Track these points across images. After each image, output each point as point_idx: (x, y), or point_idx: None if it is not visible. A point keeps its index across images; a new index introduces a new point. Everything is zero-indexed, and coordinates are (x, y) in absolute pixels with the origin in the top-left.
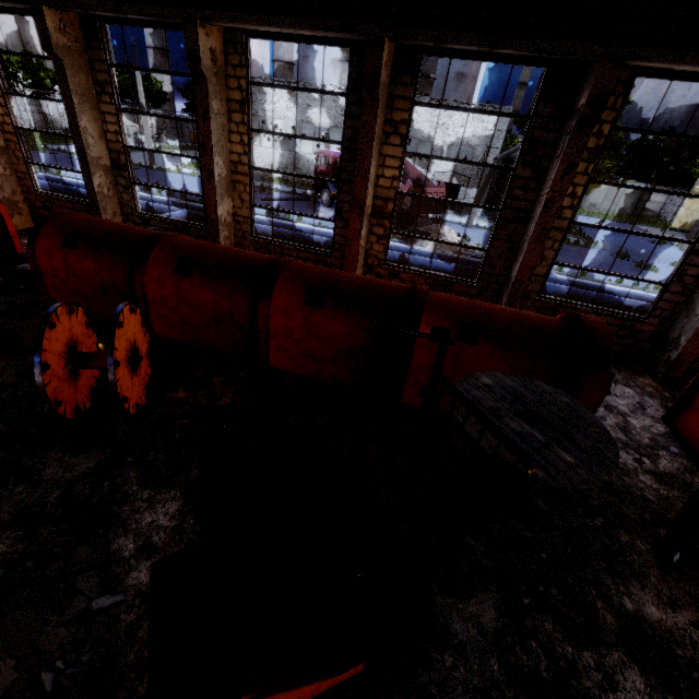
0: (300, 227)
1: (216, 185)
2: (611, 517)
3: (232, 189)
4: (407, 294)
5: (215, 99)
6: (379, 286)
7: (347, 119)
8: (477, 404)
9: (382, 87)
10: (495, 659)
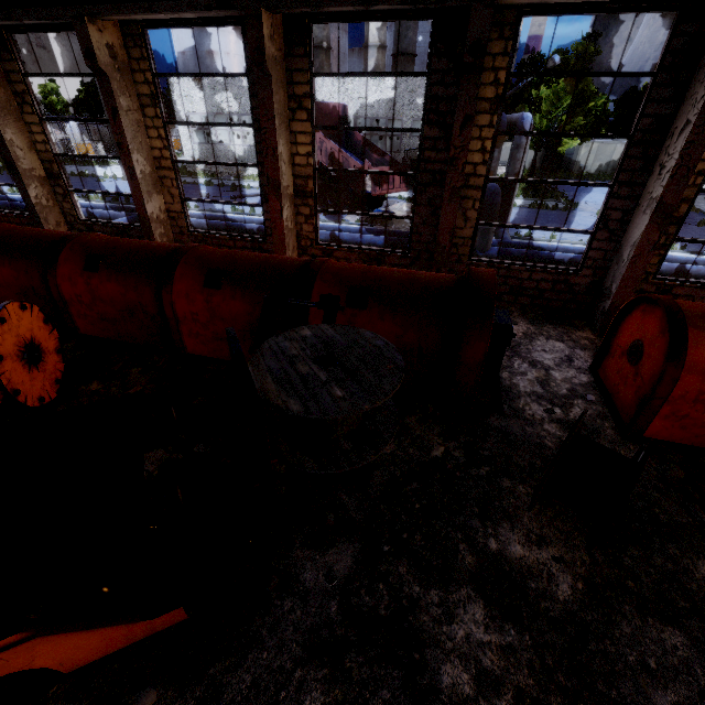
0: (252, 219)
1: (140, 182)
2: (498, 465)
3: (160, 185)
4: (303, 266)
5: (123, 96)
6: (277, 262)
7: (253, 100)
8: (279, 354)
9: (273, 62)
10: (336, 601)
